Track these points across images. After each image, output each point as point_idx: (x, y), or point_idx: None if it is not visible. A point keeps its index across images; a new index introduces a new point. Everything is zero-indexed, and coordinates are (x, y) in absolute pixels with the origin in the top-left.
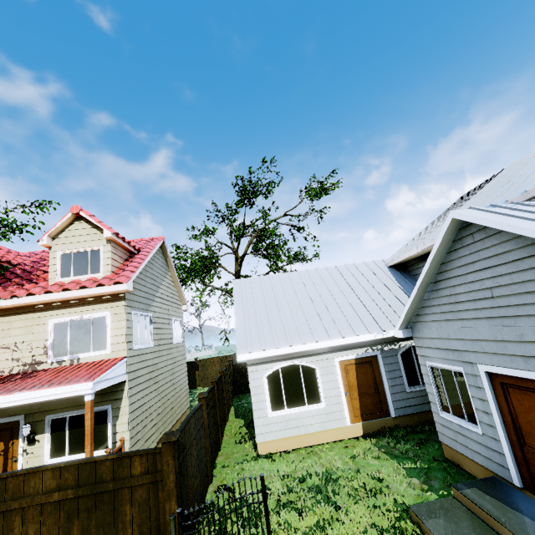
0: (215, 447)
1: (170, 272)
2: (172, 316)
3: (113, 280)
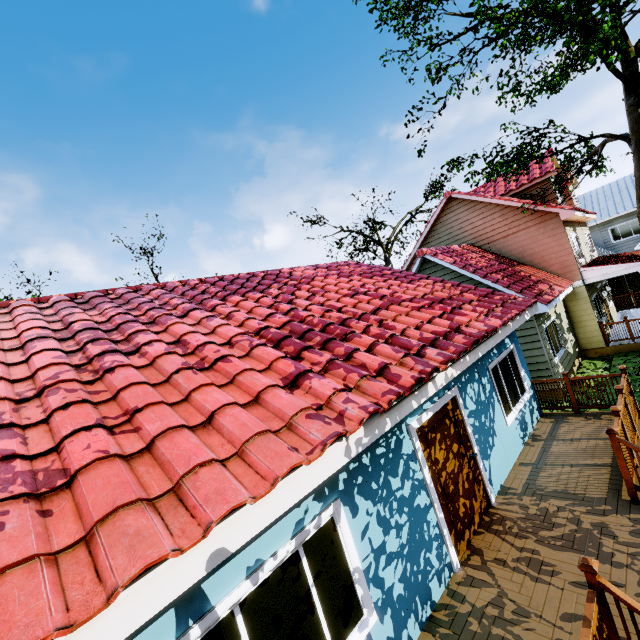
0: None
1: None
2: None
3: None
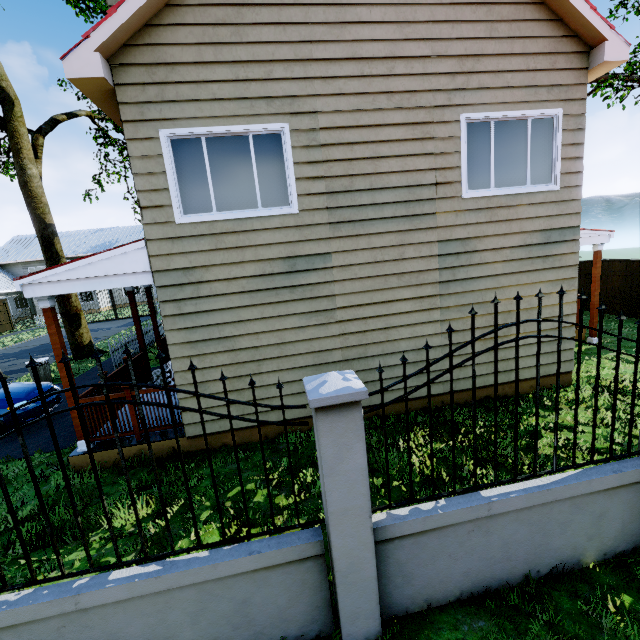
0: None
1: None
2: None
3: None
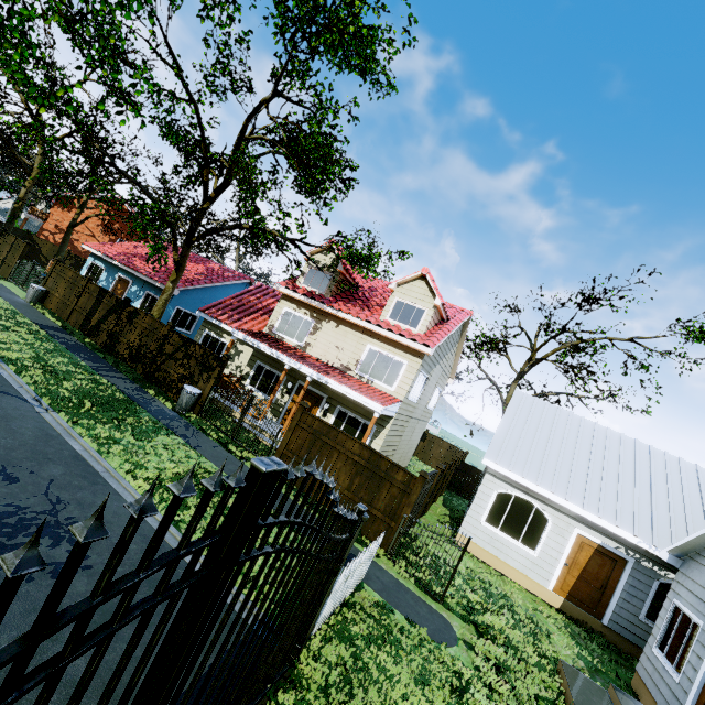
0: (424, 509)
1: (458, 344)
2: (438, 384)
3: (423, 340)
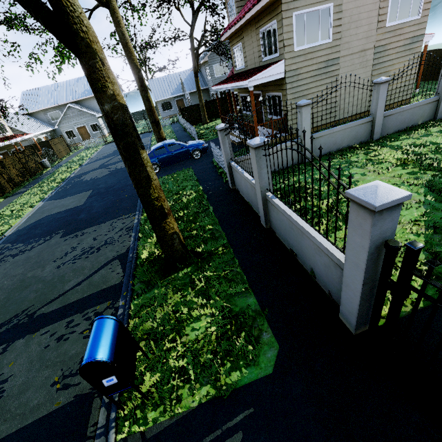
0: None
1: None
2: None
3: None
